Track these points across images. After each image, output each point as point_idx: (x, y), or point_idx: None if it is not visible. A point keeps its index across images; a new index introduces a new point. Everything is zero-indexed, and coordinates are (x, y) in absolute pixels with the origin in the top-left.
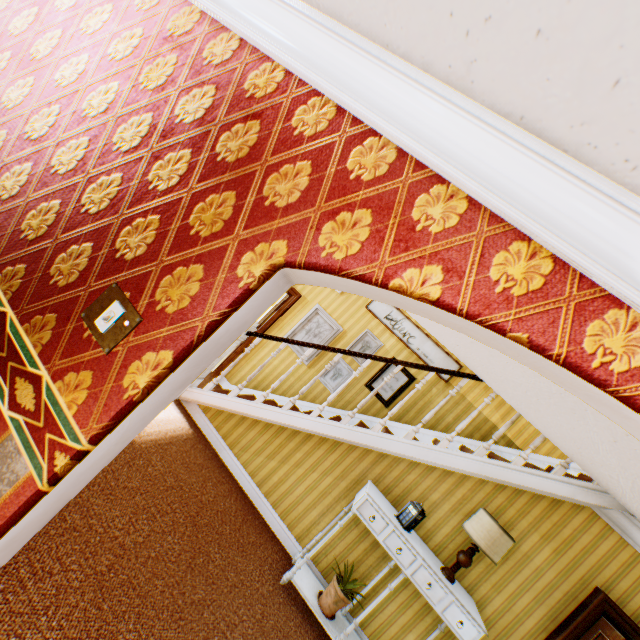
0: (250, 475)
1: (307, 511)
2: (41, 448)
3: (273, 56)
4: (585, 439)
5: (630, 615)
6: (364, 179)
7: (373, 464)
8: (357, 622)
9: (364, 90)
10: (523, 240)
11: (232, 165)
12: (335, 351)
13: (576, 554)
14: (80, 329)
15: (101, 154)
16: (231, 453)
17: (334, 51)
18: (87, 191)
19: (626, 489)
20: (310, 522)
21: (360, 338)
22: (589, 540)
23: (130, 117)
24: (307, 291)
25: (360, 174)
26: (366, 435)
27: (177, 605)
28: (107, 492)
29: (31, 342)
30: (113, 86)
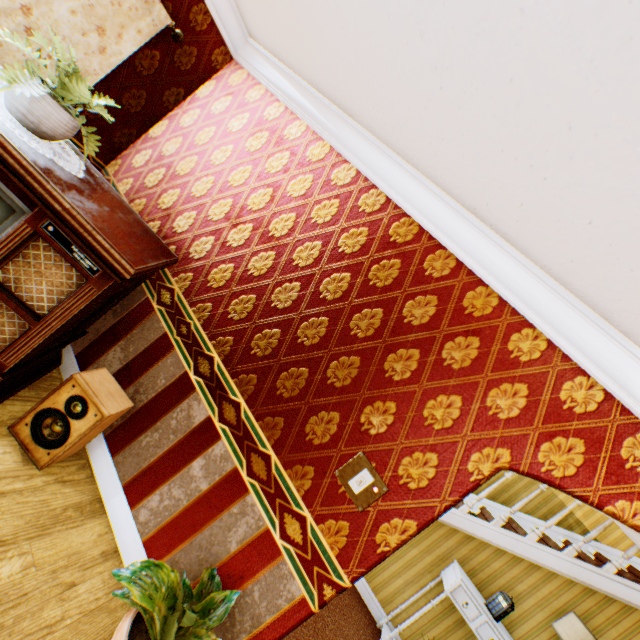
0: None
1: (392, 578)
2: (310, 576)
3: (489, 283)
4: None
5: None
6: (575, 411)
7: (459, 544)
8: None
9: (576, 338)
10: None
11: (456, 371)
12: None
13: None
14: (334, 484)
15: (339, 335)
16: None
17: (550, 300)
18: (330, 365)
19: None
20: (394, 589)
21: None
22: None
23: (362, 307)
24: None
25: (571, 405)
26: (454, 515)
27: None
28: None
29: (293, 485)
30: (345, 276)
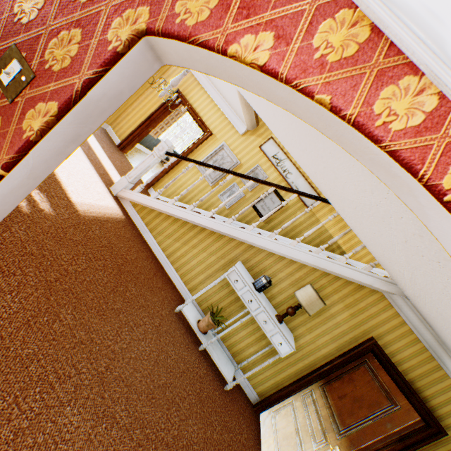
0: (162, 250)
1: (197, 275)
2: None
3: None
4: (388, 243)
5: (387, 353)
6: None
7: (244, 251)
8: (218, 337)
9: None
10: (350, 9)
11: None
12: (228, 172)
13: (364, 318)
14: None
15: None
16: (151, 235)
17: None
18: None
19: (407, 280)
20: (198, 282)
21: (252, 170)
22: (375, 311)
23: None
24: (217, 131)
25: None
26: (242, 232)
27: (102, 308)
28: (57, 239)
29: None
30: None
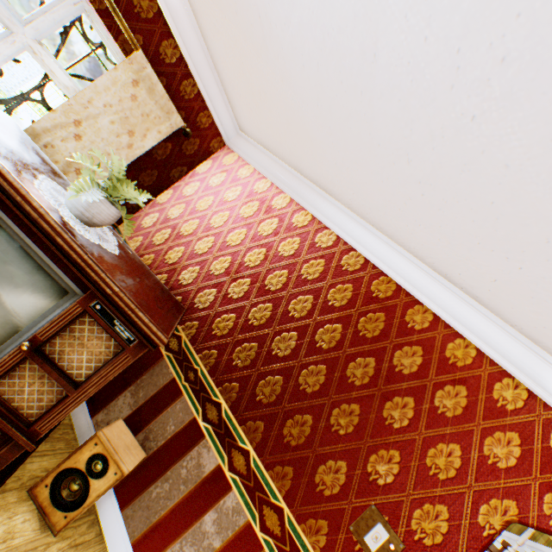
0: None
1: None
2: None
3: (465, 336)
4: None
5: None
6: None
7: None
8: None
9: None
10: None
11: (450, 419)
12: None
13: None
14: (350, 540)
15: (337, 382)
16: None
17: (524, 354)
18: (332, 412)
19: None
20: None
21: None
22: None
23: (355, 356)
24: None
25: None
26: None
27: None
28: None
29: (308, 541)
30: (336, 326)
